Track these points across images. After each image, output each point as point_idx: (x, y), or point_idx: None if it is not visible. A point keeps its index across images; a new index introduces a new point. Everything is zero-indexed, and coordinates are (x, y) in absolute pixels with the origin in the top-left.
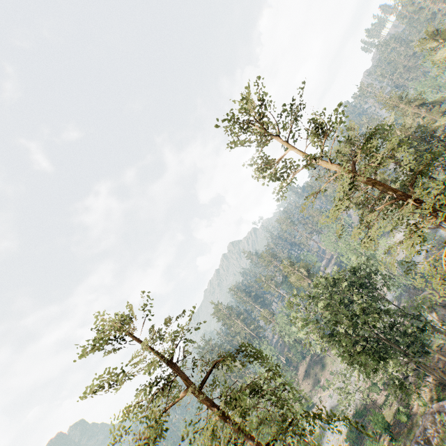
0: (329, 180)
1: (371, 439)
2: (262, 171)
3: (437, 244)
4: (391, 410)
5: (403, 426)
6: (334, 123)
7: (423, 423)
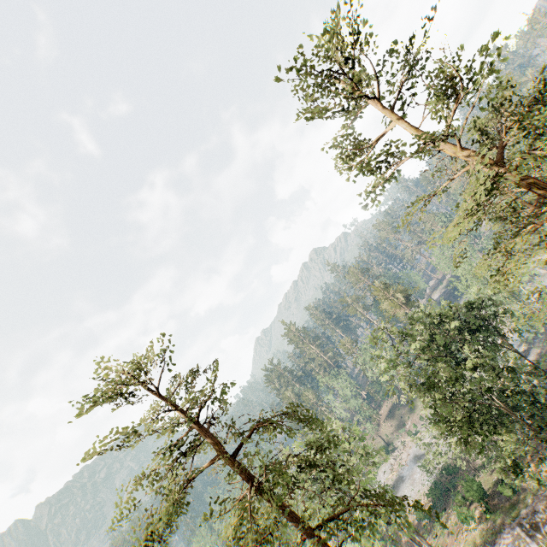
0: (454, 177)
1: (459, 504)
2: (345, 160)
3: None
4: (491, 476)
5: (504, 499)
6: (477, 75)
7: (533, 505)
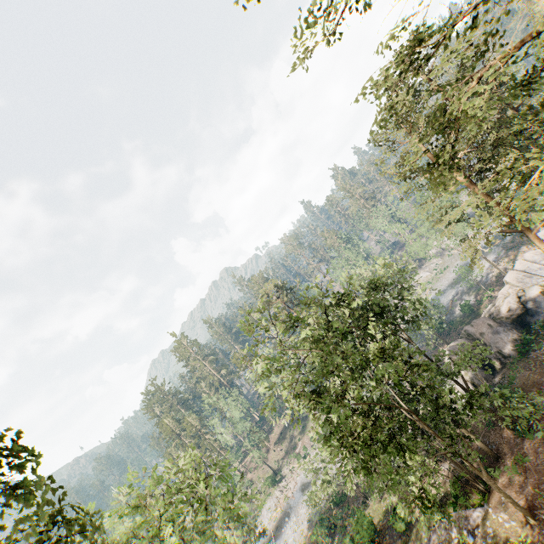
0: None
1: None
2: None
3: (469, 287)
4: (381, 503)
5: (396, 535)
6: None
7: (432, 543)
